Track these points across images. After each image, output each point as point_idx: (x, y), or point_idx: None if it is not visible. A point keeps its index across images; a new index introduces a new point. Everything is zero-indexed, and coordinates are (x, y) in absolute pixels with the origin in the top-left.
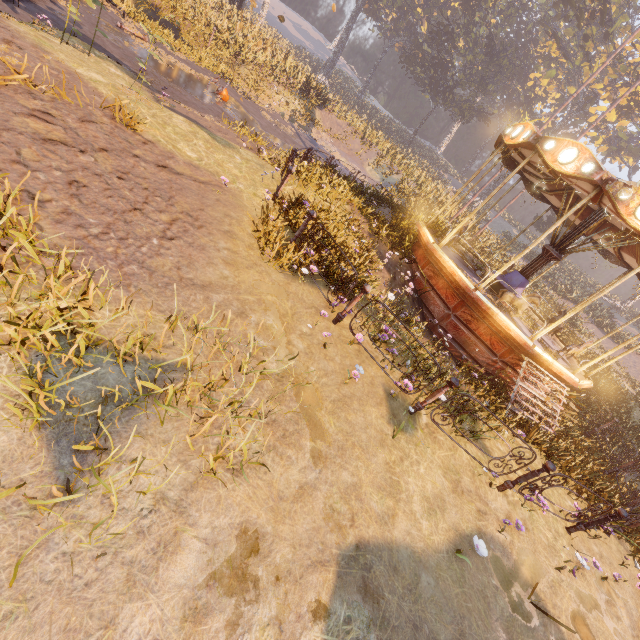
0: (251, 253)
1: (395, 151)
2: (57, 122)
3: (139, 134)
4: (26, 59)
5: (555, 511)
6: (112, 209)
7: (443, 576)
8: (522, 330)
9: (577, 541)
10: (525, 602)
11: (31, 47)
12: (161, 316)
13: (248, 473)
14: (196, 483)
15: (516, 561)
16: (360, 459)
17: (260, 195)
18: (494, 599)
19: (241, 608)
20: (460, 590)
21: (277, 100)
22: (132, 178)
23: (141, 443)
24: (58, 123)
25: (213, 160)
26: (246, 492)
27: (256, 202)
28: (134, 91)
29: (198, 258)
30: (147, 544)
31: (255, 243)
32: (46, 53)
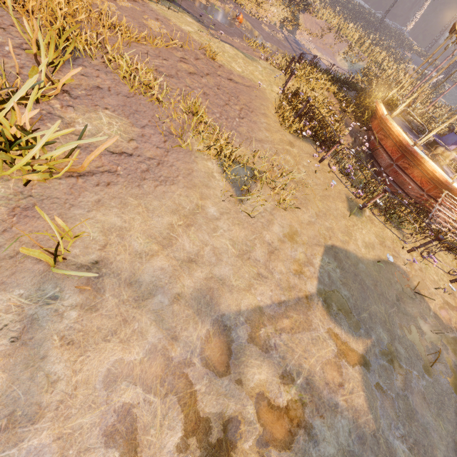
0: (275, 125)
1: (363, 40)
2: (189, 63)
3: (216, 62)
4: (174, 31)
5: (444, 272)
6: (219, 105)
7: (369, 268)
8: (448, 174)
9: (455, 288)
10: (411, 292)
11: (164, 19)
12: (248, 152)
13: (289, 211)
14: (274, 209)
15: (410, 279)
16: (333, 220)
17: (274, 91)
18: (394, 284)
19: (293, 246)
20: (377, 274)
21: (271, 12)
22: (221, 88)
23: (255, 193)
24: (189, 63)
25: (248, 71)
26: (290, 217)
27: (273, 95)
28: (205, 33)
29: (254, 128)
30: (264, 220)
31: (276, 119)
32: (169, 21)
